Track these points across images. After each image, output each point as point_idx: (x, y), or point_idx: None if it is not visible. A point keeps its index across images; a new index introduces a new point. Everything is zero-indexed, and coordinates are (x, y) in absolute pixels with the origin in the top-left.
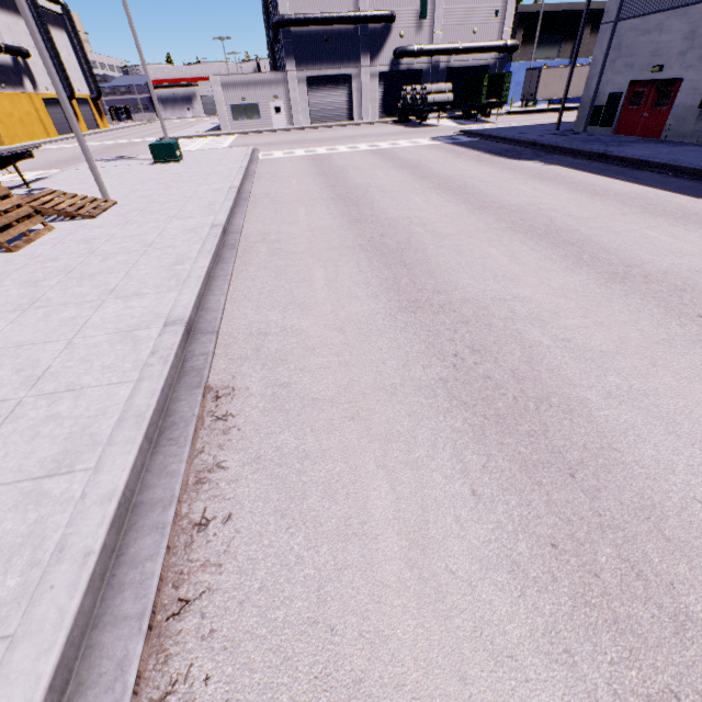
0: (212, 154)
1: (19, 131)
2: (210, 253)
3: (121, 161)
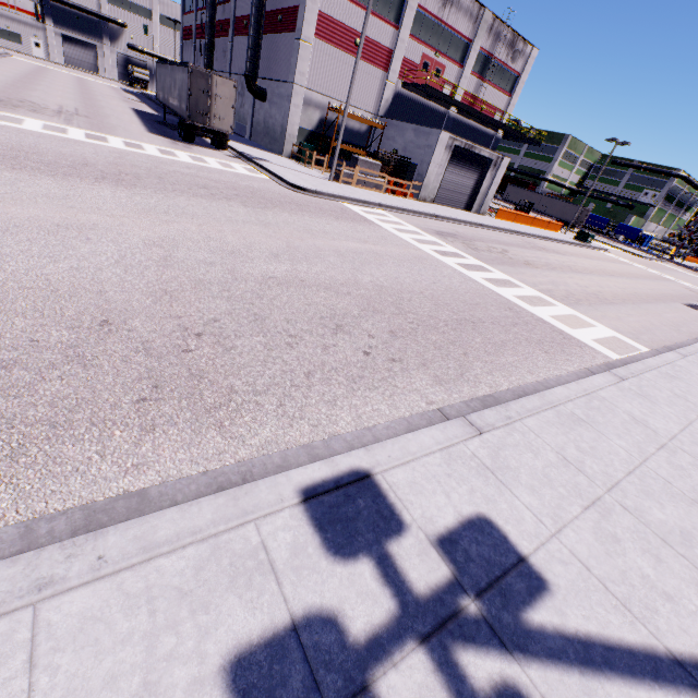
0: None
1: None
2: None
3: None
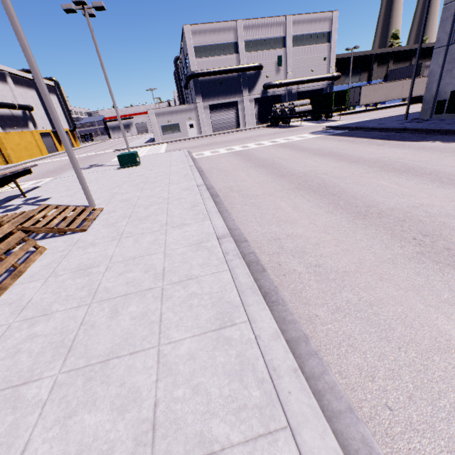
0: (159, 157)
1: (23, 153)
2: (258, 294)
3: (94, 168)
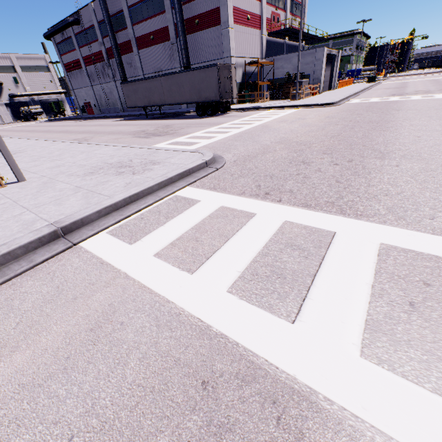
0: None
1: None
2: None
3: None
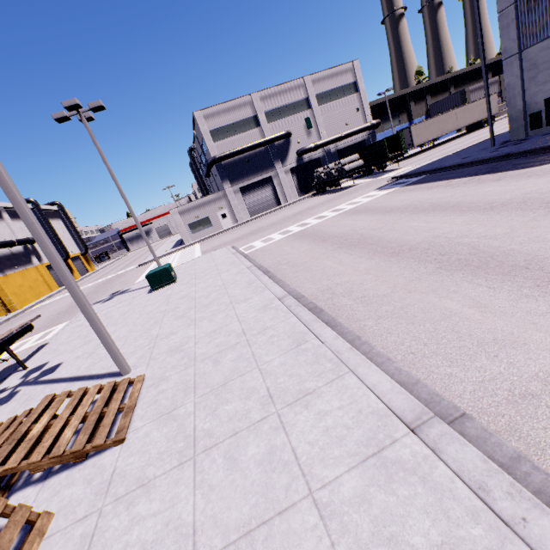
0: (199, 263)
1: (28, 295)
2: None
3: (117, 298)
